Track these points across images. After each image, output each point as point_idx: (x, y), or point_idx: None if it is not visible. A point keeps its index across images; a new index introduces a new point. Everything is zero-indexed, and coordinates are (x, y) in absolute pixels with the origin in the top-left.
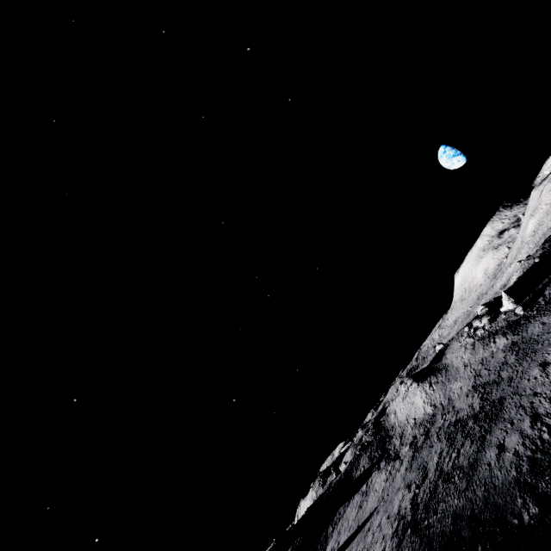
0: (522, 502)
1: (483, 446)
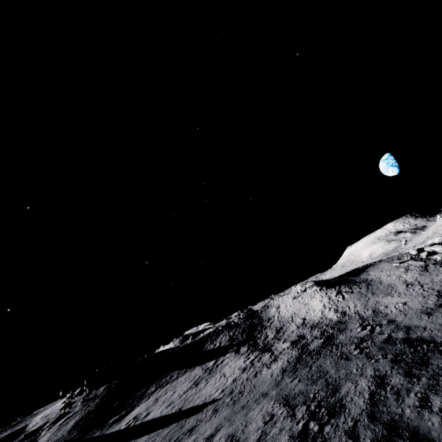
0: None
1: None
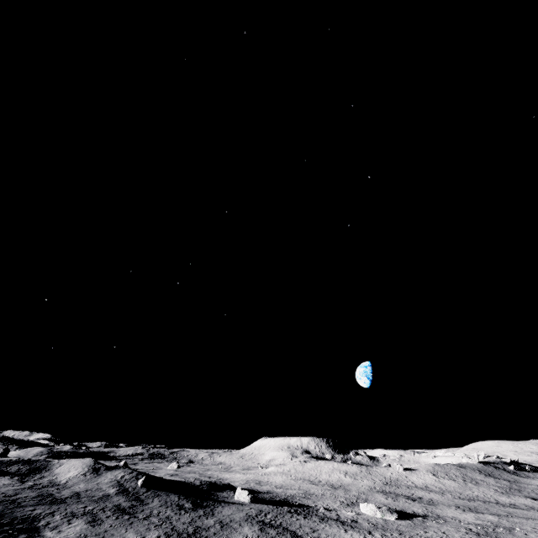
0: (8, 519)
1: (35, 505)
